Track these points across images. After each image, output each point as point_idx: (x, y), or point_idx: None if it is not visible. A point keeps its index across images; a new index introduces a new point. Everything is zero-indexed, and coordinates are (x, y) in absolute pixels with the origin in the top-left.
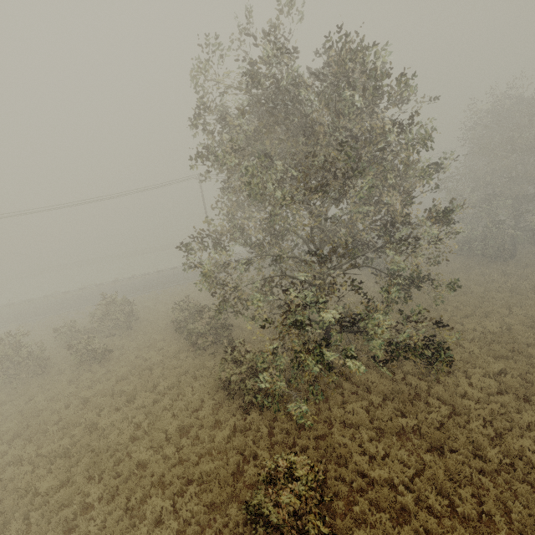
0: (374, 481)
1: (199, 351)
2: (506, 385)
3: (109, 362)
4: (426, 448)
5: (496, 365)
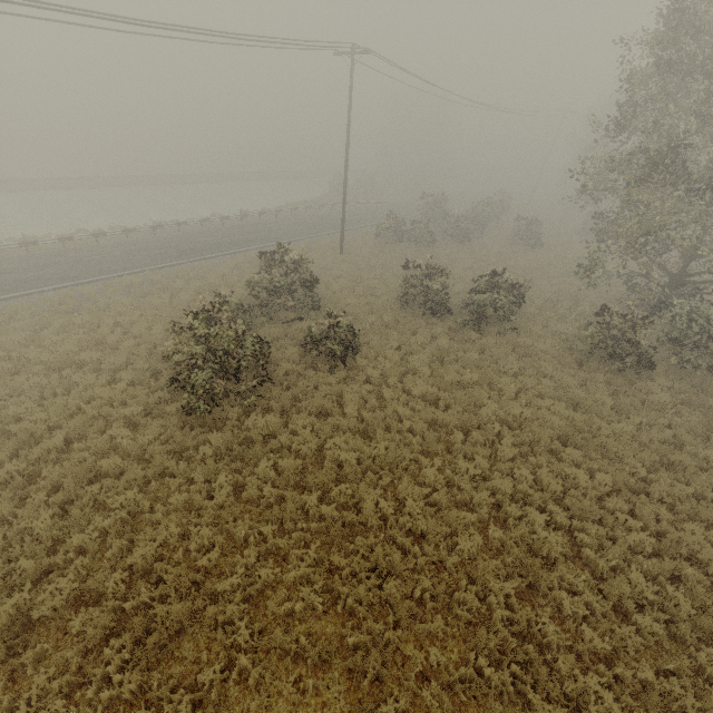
0: None
1: (479, 331)
2: None
3: (364, 353)
4: None
5: None
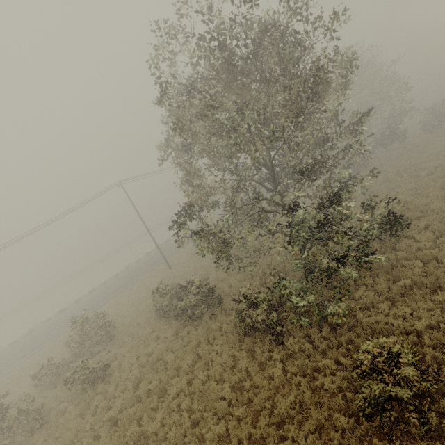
0: (419, 332)
1: (196, 322)
2: (439, 231)
3: (112, 376)
4: (429, 293)
5: (421, 223)
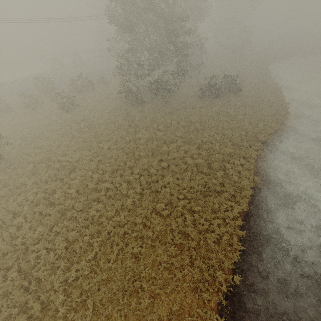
0: None
1: None
2: (35, 199)
3: None
4: None
5: (43, 187)
